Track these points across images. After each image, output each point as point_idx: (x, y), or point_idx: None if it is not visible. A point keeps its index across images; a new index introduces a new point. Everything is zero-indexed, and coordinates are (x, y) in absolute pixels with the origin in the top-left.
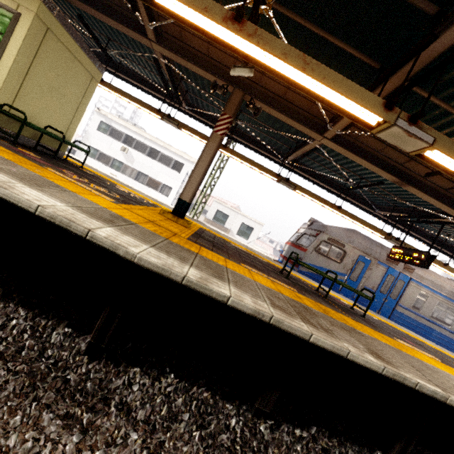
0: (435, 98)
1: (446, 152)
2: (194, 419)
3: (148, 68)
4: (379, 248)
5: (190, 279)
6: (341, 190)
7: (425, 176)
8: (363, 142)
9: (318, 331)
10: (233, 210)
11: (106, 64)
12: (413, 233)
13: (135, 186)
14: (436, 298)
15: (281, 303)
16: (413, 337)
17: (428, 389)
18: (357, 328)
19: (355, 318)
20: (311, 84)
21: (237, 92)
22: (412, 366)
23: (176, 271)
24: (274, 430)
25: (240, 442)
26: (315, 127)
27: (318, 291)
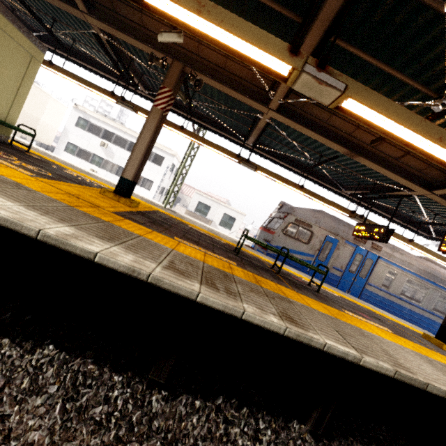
0: (362, 52)
1: (359, 100)
2: (64, 392)
3: (101, 51)
4: (347, 228)
5: (47, 234)
6: (304, 170)
7: (370, 144)
8: (309, 112)
9: (215, 292)
10: (214, 201)
11: (62, 51)
12: (381, 211)
13: (116, 181)
14: (405, 275)
15: (189, 268)
16: (377, 313)
17: (338, 350)
18: (292, 298)
19: (302, 291)
20: (215, 31)
21: (177, 64)
22: (337, 331)
23: (29, 224)
24: (169, 401)
25: (119, 415)
26: (260, 99)
27: (276, 269)
